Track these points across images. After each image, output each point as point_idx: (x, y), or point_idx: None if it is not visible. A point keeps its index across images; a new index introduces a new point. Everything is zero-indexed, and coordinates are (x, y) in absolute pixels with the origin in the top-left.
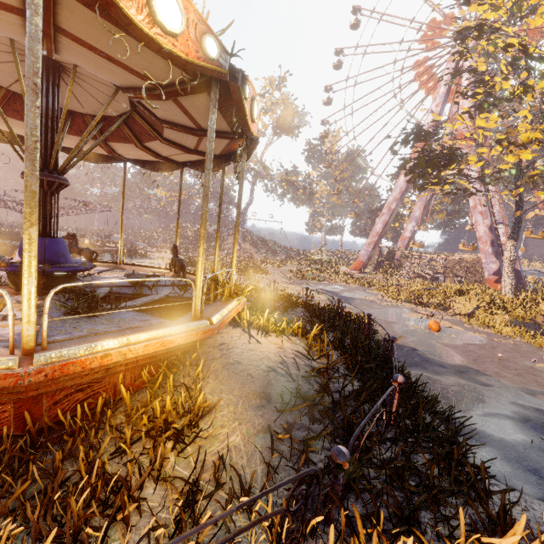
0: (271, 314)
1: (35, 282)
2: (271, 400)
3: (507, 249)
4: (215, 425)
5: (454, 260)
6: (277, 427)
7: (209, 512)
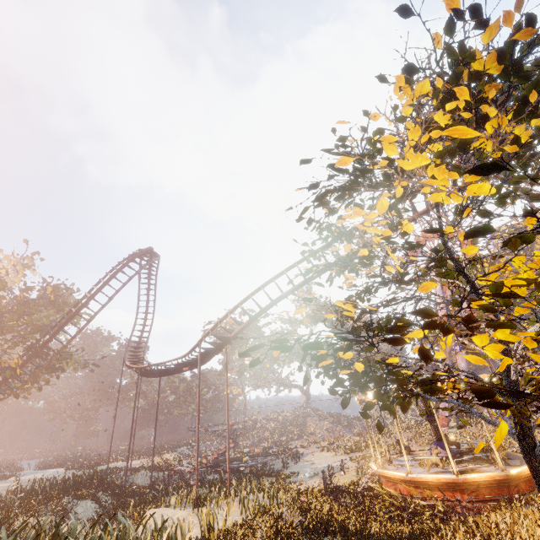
0: None
1: None
2: None
3: None
4: None
5: None
6: None
7: None
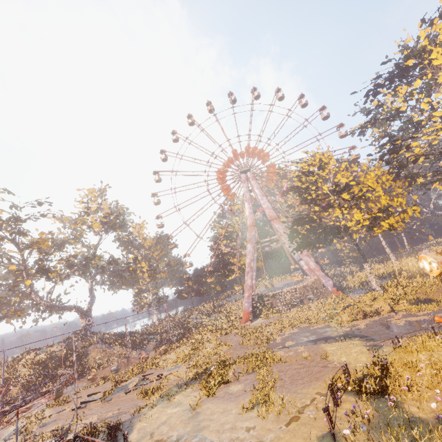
0: None
1: None
2: None
3: (367, 268)
4: None
5: (301, 287)
6: None
7: None
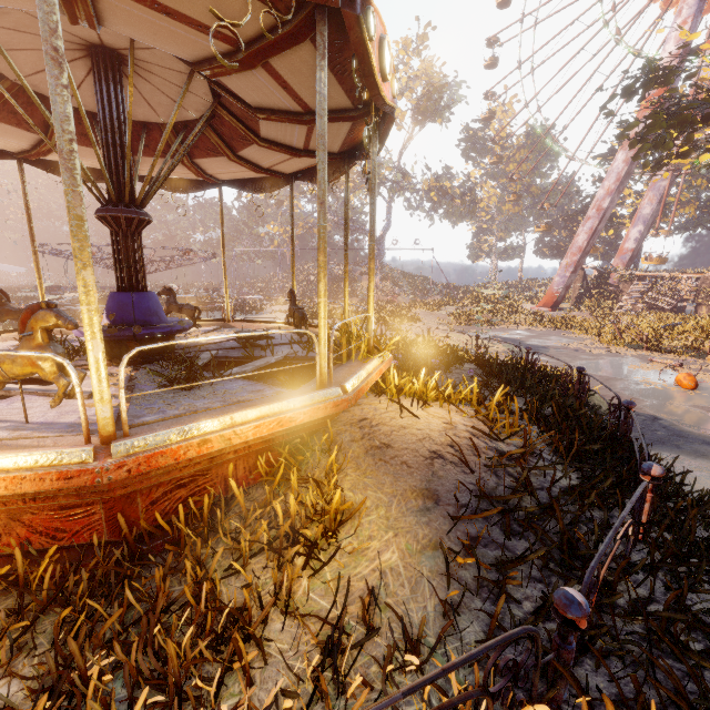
0: (428, 374)
1: (101, 346)
2: (440, 501)
3: None
4: (360, 535)
5: None
6: (452, 542)
7: (359, 678)
